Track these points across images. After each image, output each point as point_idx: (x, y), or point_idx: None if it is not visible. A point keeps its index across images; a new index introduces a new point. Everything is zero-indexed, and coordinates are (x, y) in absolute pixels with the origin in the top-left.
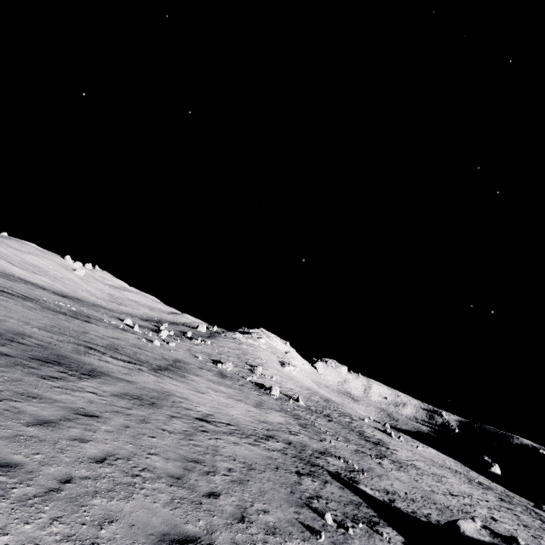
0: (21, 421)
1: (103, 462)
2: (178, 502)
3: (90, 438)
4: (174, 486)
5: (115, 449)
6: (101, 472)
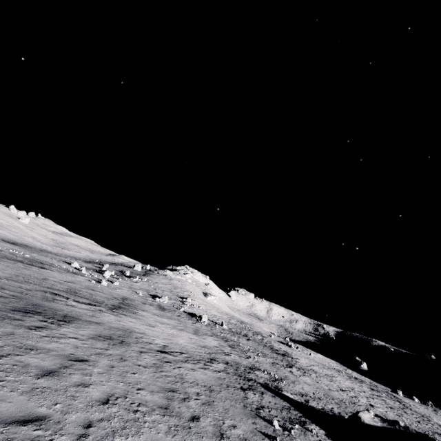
0: (31, 374)
1: (108, 403)
2: (174, 430)
3: (90, 382)
4: (166, 416)
5: (111, 389)
6: (110, 412)
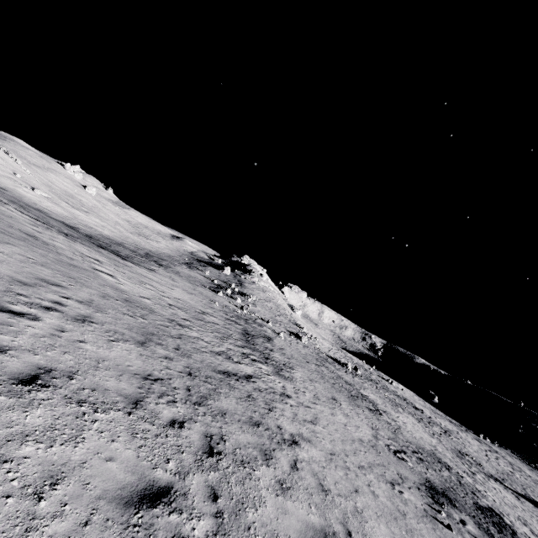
0: None
1: None
2: None
3: None
4: None
5: None
6: None
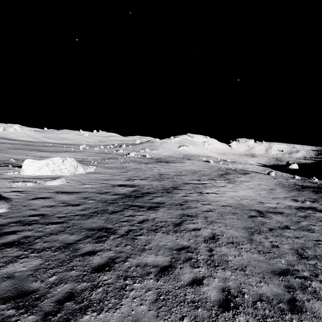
0: None
1: None
2: None
3: None
4: None
5: None
6: None
